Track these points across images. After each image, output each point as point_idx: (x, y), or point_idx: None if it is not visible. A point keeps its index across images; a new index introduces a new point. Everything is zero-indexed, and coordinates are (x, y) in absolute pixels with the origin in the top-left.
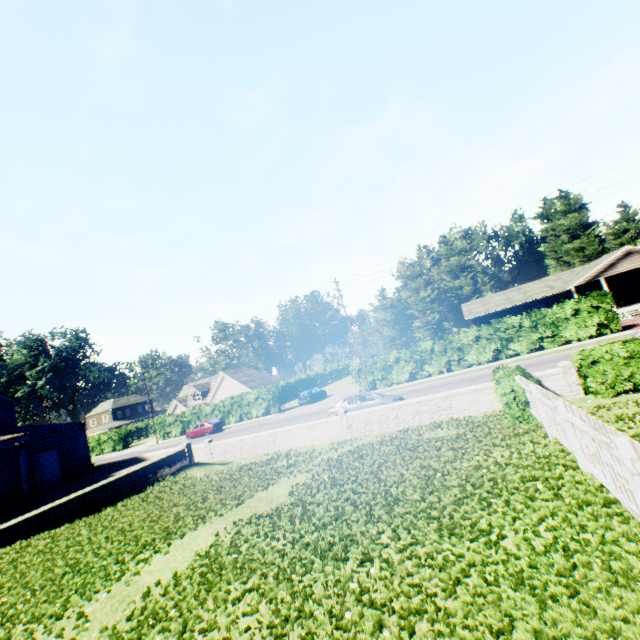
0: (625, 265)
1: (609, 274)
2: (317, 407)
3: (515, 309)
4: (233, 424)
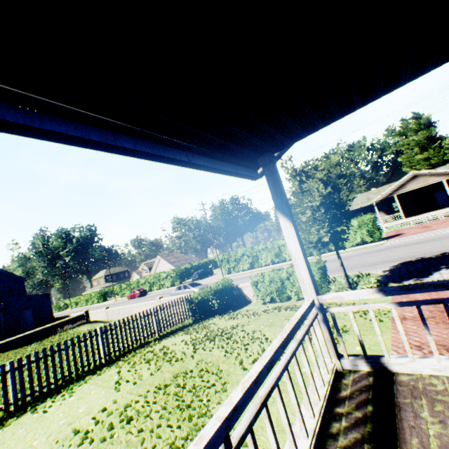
0: (412, 185)
1: (400, 192)
2: None
3: None
4: (155, 291)
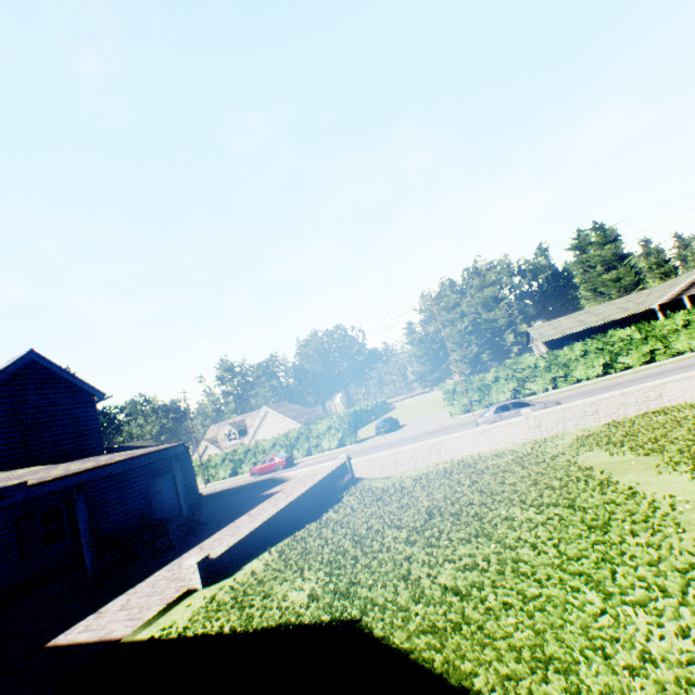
0: None
1: (692, 292)
2: (410, 432)
3: (590, 331)
4: (300, 459)
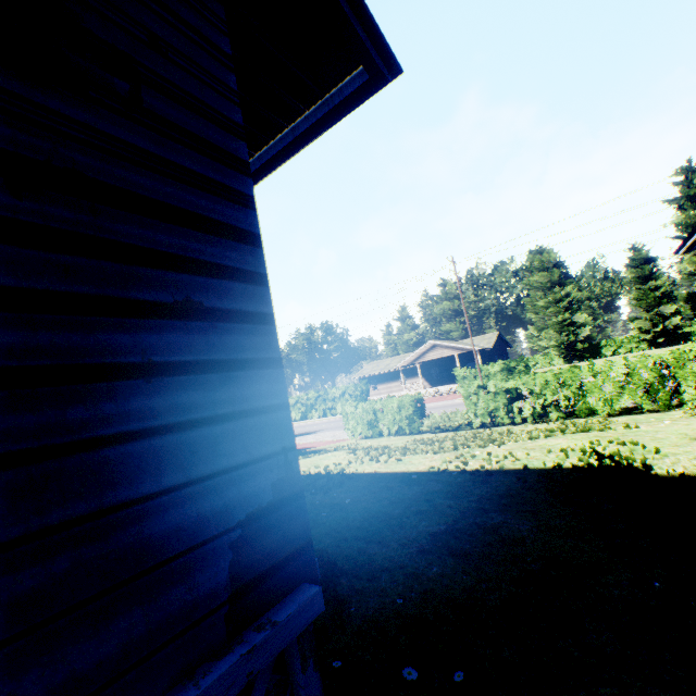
0: (432, 355)
1: (422, 360)
2: None
3: (387, 375)
4: None
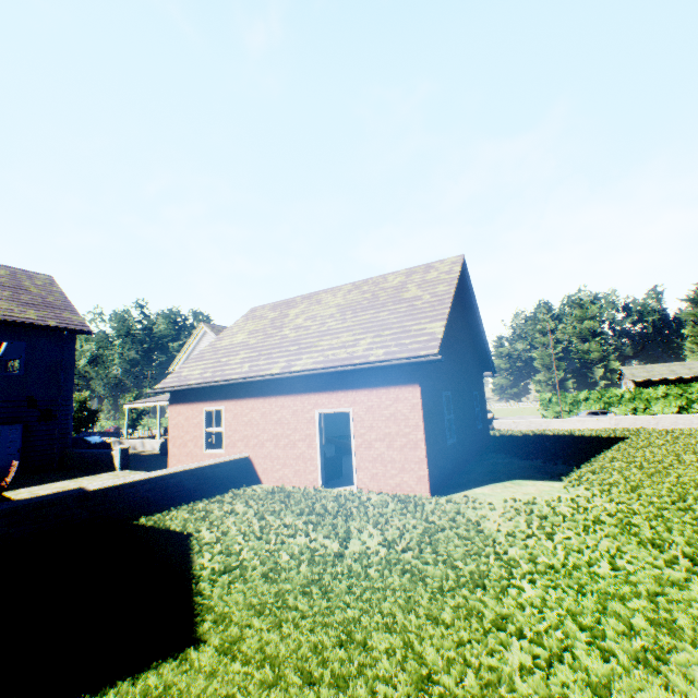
0: None
1: None
2: None
3: (679, 381)
4: None
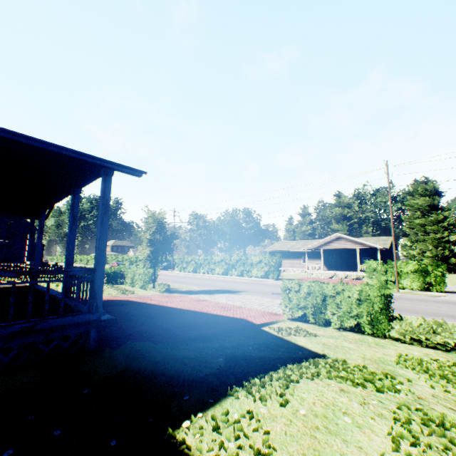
0: (335, 245)
1: (326, 247)
2: None
3: (292, 253)
4: None
